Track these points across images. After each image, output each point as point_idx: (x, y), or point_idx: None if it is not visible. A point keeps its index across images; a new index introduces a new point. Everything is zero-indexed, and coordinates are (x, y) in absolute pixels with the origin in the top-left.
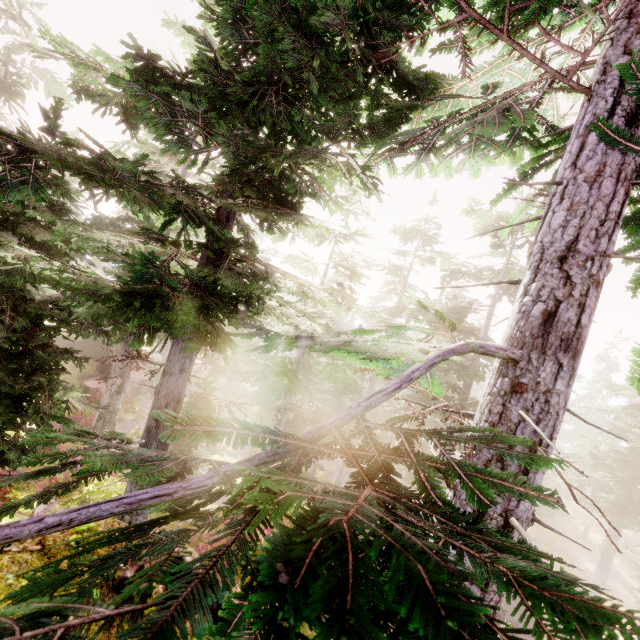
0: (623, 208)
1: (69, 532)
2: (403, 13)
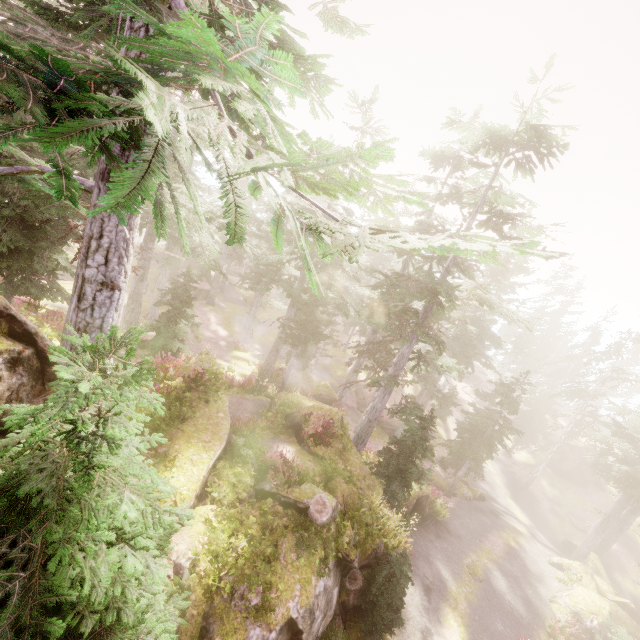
0: None
1: None
2: None
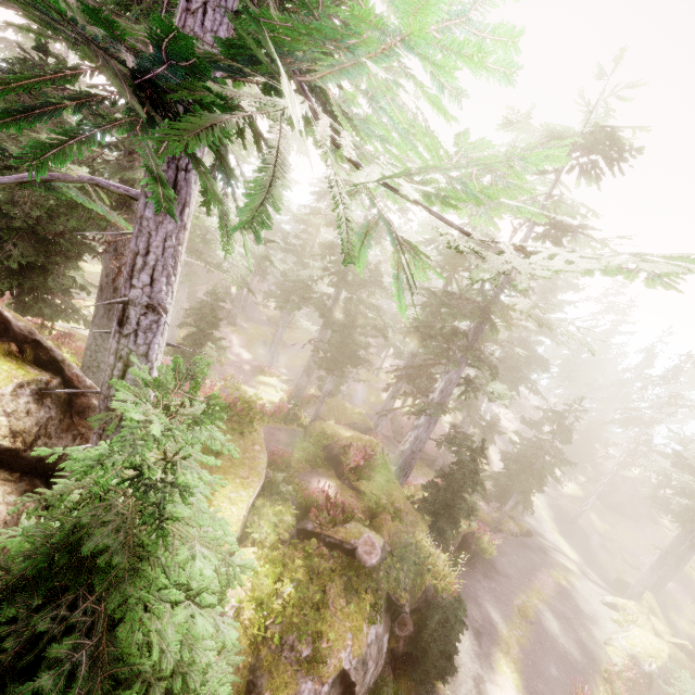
0: None
1: None
2: None
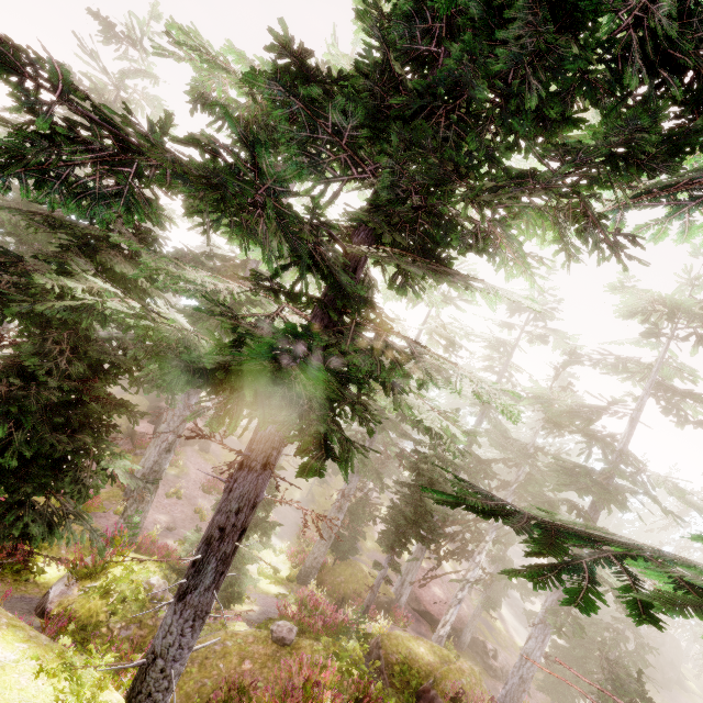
0: None
1: None
2: None
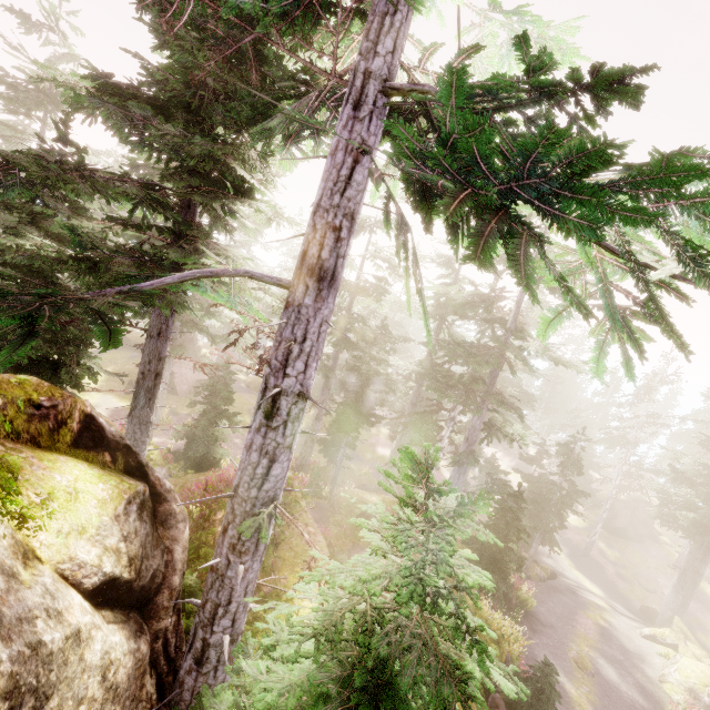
0: (354, 172)
1: (13, 378)
2: (243, 29)
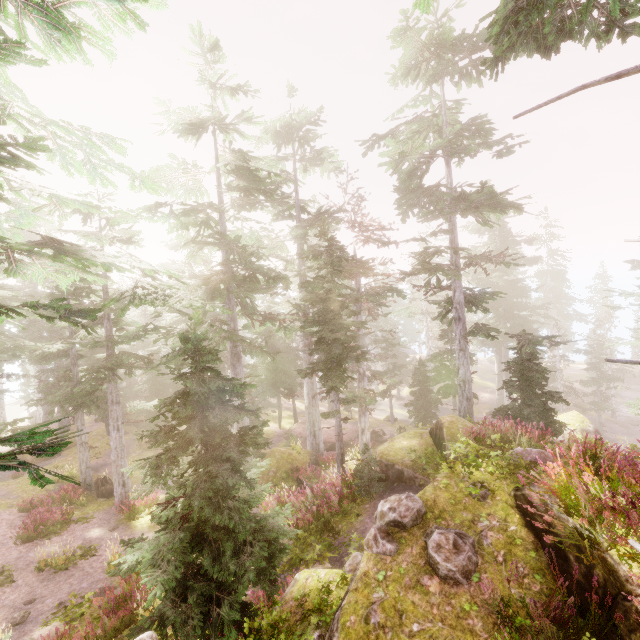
0: None
1: None
2: None
